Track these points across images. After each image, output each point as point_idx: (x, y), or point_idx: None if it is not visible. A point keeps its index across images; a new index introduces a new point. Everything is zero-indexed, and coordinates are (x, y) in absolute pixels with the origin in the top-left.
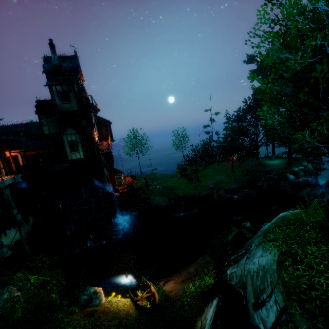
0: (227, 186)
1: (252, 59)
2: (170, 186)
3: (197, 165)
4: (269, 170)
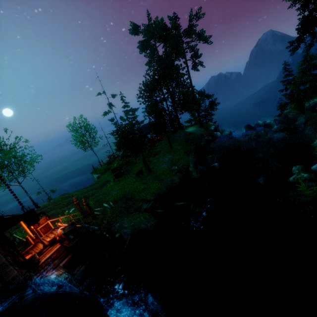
0: (186, 162)
1: (136, 29)
2: (123, 194)
3: (137, 153)
4: (199, 135)
